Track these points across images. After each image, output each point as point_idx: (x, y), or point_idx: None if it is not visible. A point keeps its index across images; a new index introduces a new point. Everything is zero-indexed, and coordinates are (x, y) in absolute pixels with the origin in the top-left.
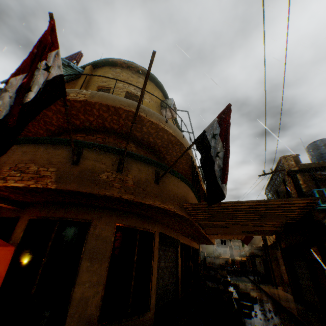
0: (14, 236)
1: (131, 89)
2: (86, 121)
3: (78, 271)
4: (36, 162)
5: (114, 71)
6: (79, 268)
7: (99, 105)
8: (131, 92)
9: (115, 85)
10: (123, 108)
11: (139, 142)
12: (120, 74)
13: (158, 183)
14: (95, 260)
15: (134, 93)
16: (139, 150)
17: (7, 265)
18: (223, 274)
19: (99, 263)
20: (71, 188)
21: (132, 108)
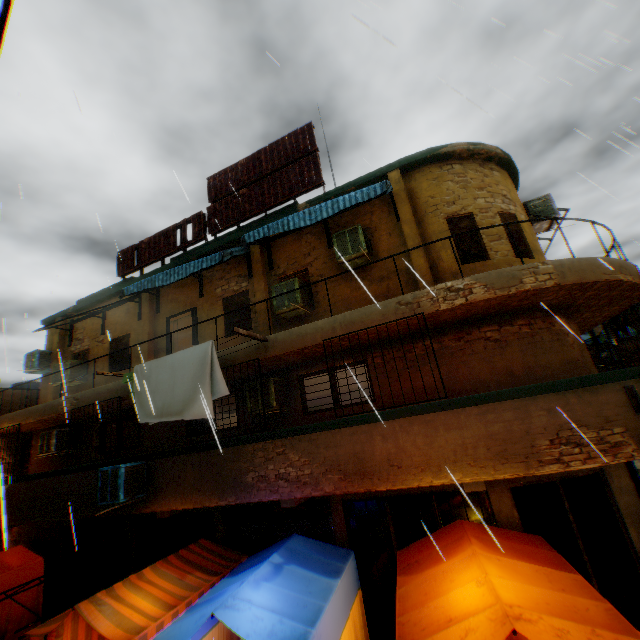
0: (499, 517)
1: (499, 205)
2: (510, 307)
3: (627, 543)
4: (584, 424)
5: (452, 171)
6: (625, 539)
7: (571, 285)
8: (502, 211)
9: (475, 205)
10: (607, 280)
11: (563, 309)
12: (467, 176)
13: None
14: (635, 523)
15: (507, 211)
16: (569, 324)
17: None
18: None
19: (639, 524)
20: None
21: (616, 274)
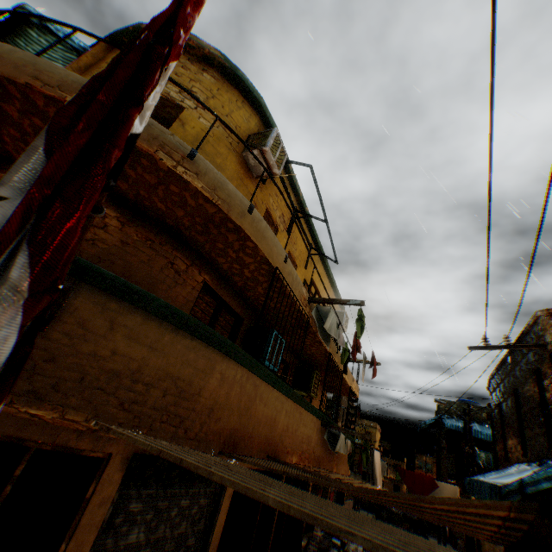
0: None
1: (169, 92)
2: None
3: None
4: None
5: None
6: None
7: None
8: (166, 97)
9: None
10: (38, 90)
11: (137, 209)
12: None
13: (45, 325)
14: None
15: (175, 100)
16: (131, 229)
17: None
18: (351, 549)
19: None
20: None
21: (71, 95)
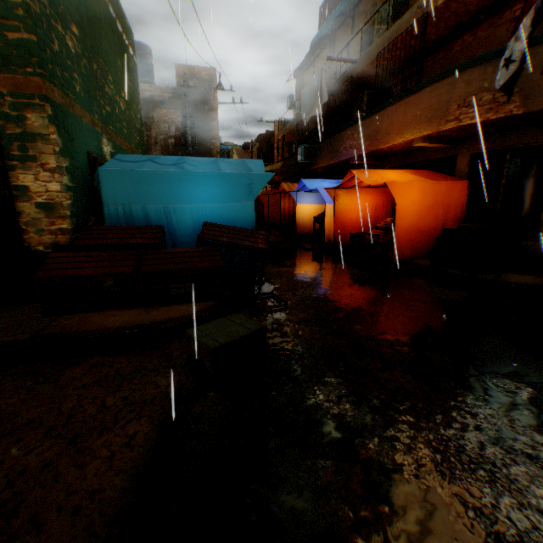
0: (456, 173)
1: None
2: None
3: None
4: (487, 90)
5: None
6: None
7: None
8: None
9: None
10: None
11: None
12: None
13: None
14: None
15: None
16: None
17: (464, 196)
18: None
19: None
20: (542, 108)
21: None
